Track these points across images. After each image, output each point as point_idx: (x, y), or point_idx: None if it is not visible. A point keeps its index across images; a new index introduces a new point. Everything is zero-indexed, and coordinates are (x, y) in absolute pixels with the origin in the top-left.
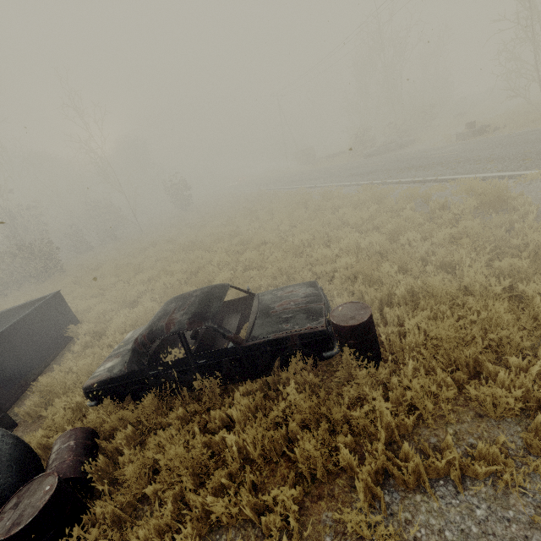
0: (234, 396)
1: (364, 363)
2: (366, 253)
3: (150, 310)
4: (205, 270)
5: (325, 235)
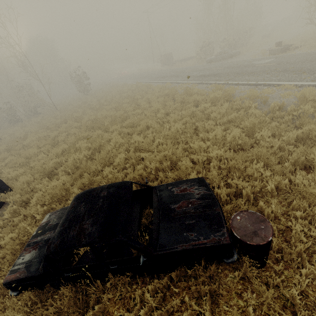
0: (144, 296)
1: (264, 273)
2: (228, 143)
3: (63, 187)
4: (105, 149)
5: (193, 125)
